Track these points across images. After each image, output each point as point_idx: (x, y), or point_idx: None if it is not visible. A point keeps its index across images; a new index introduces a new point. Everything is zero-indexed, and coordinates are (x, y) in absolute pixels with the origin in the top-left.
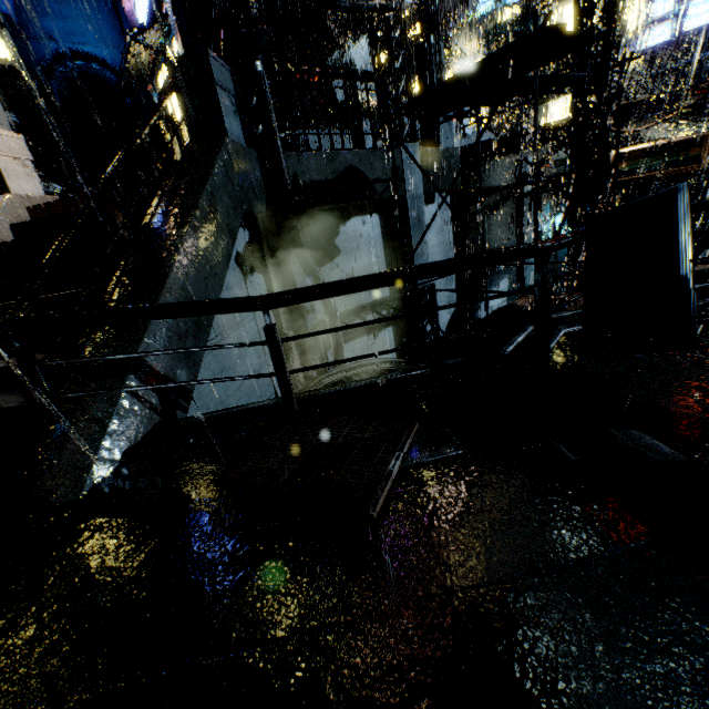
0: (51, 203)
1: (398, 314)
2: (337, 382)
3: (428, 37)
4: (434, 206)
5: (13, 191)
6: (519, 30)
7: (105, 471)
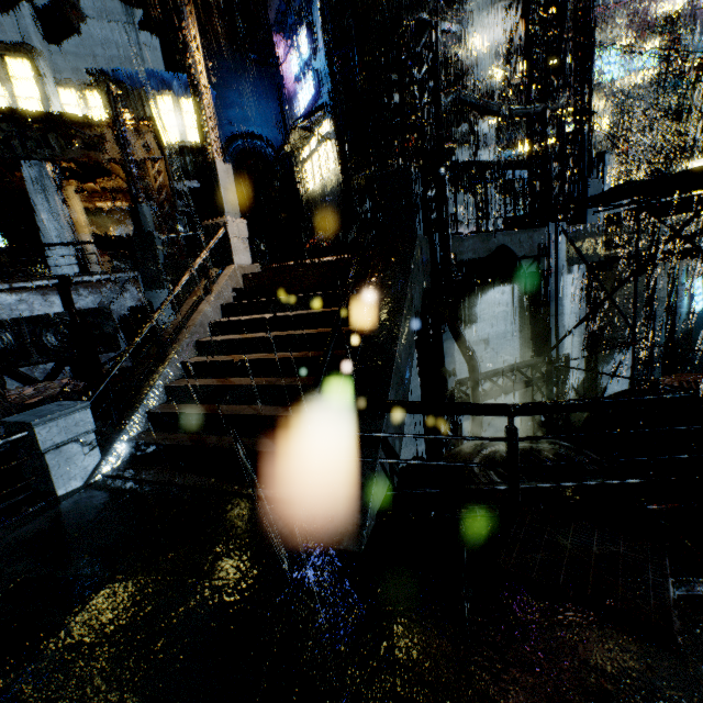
0: (261, 272)
1: (528, 380)
2: (497, 456)
3: (582, 126)
4: (571, 276)
5: (236, 262)
6: (655, 92)
7: (370, 528)
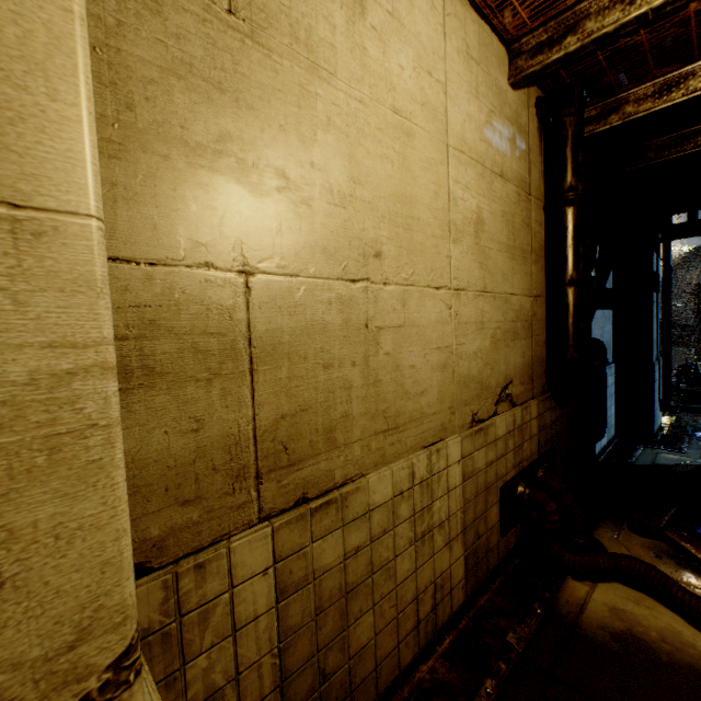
0: None
1: None
2: None
3: None
4: None
5: None
6: None
7: None
